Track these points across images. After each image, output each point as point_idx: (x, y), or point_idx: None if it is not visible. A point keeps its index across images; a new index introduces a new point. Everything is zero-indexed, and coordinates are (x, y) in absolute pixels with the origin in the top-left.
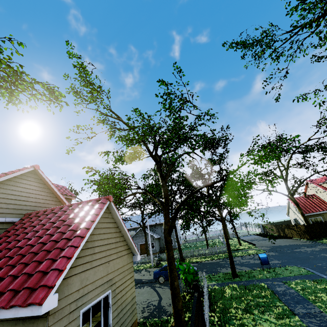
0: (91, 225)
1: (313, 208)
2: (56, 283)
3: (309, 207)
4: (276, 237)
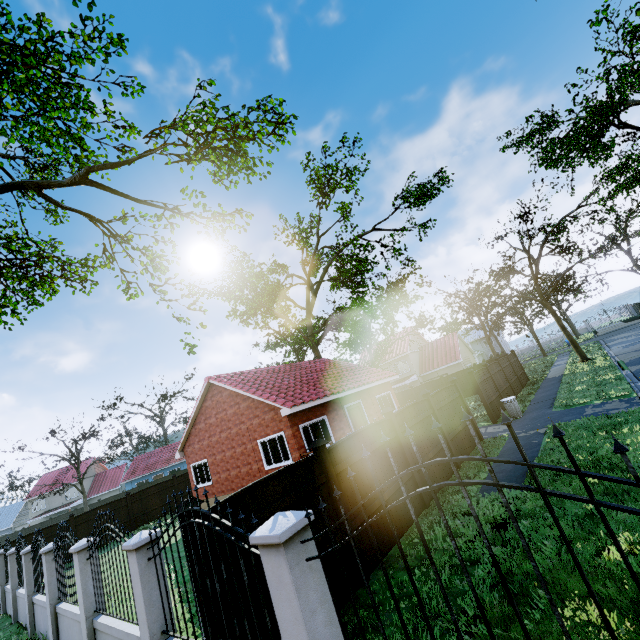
0: (458, 343)
1: None
2: (460, 356)
3: None
4: (635, 319)
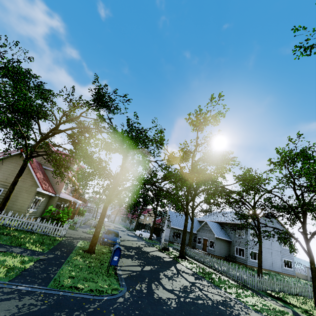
0: None
1: None
2: None
3: None
4: None
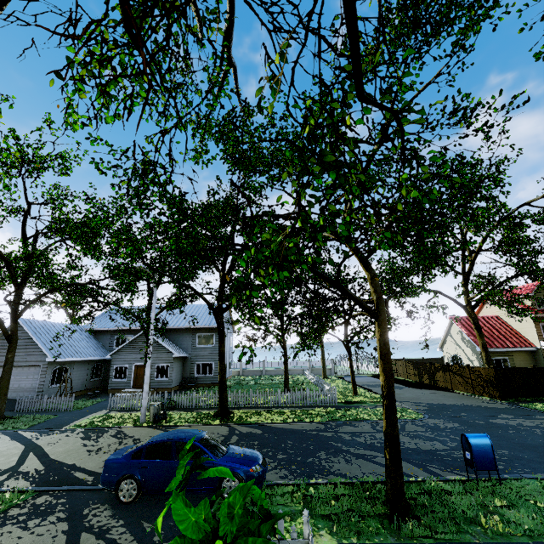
0: None
1: (497, 340)
2: None
3: (490, 337)
4: (418, 386)
